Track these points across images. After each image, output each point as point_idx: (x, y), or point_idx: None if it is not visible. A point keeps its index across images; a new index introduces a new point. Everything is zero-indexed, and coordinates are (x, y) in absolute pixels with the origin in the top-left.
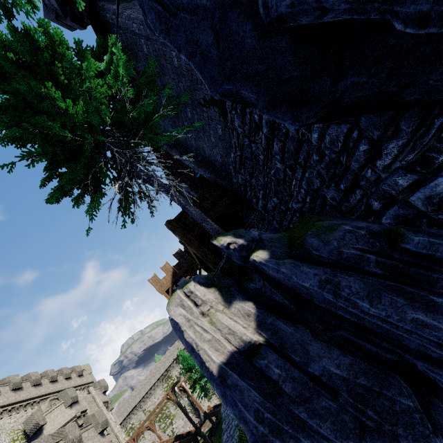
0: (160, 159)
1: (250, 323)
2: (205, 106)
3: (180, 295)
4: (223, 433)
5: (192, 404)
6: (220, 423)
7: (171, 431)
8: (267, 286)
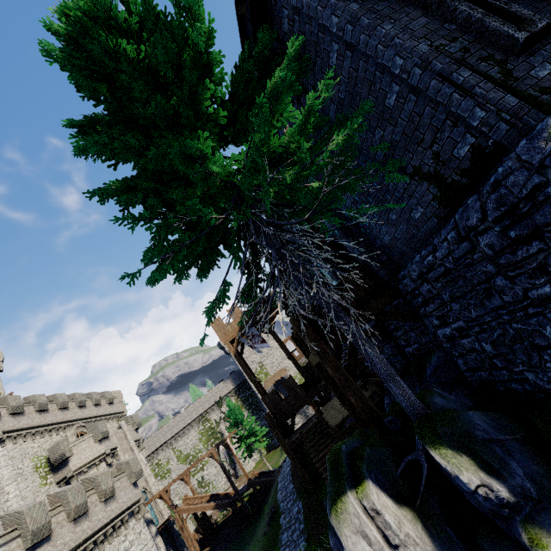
0: None
1: None
2: (412, 176)
3: (356, 508)
4: (281, 531)
5: (228, 454)
6: (277, 513)
7: (201, 477)
8: None
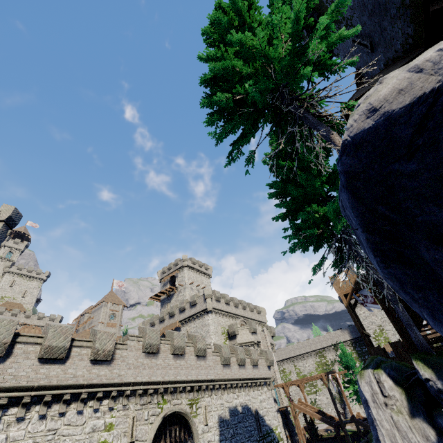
0: None
1: None
2: None
3: (370, 375)
4: None
5: (339, 393)
6: (369, 442)
7: (313, 398)
8: None
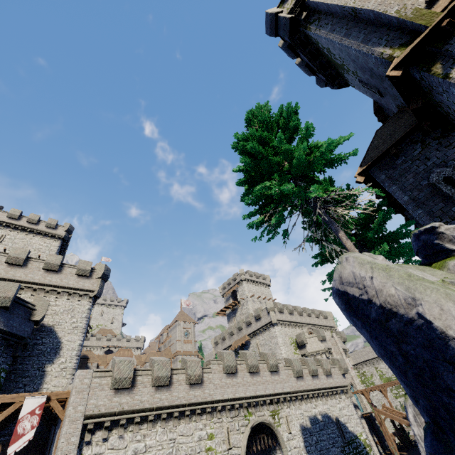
0: (416, 225)
1: None
2: None
3: None
4: None
5: None
6: None
7: (403, 402)
8: None
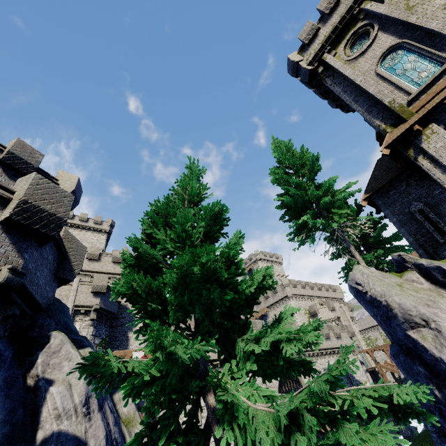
0: None
1: None
2: None
3: None
4: None
5: None
6: None
7: None
8: None
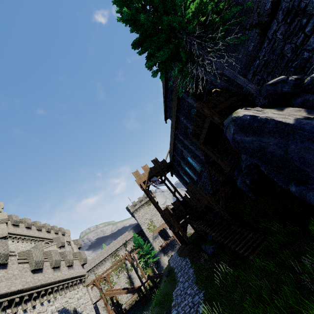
0: None
1: (302, 113)
2: (249, 29)
3: (242, 109)
4: (176, 273)
5: (129, 278)
6: (172, 270)
7: None
8: (313, 96)
